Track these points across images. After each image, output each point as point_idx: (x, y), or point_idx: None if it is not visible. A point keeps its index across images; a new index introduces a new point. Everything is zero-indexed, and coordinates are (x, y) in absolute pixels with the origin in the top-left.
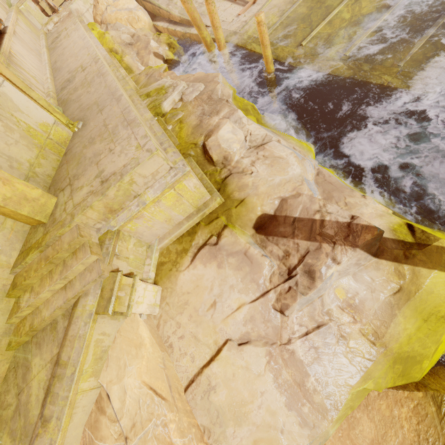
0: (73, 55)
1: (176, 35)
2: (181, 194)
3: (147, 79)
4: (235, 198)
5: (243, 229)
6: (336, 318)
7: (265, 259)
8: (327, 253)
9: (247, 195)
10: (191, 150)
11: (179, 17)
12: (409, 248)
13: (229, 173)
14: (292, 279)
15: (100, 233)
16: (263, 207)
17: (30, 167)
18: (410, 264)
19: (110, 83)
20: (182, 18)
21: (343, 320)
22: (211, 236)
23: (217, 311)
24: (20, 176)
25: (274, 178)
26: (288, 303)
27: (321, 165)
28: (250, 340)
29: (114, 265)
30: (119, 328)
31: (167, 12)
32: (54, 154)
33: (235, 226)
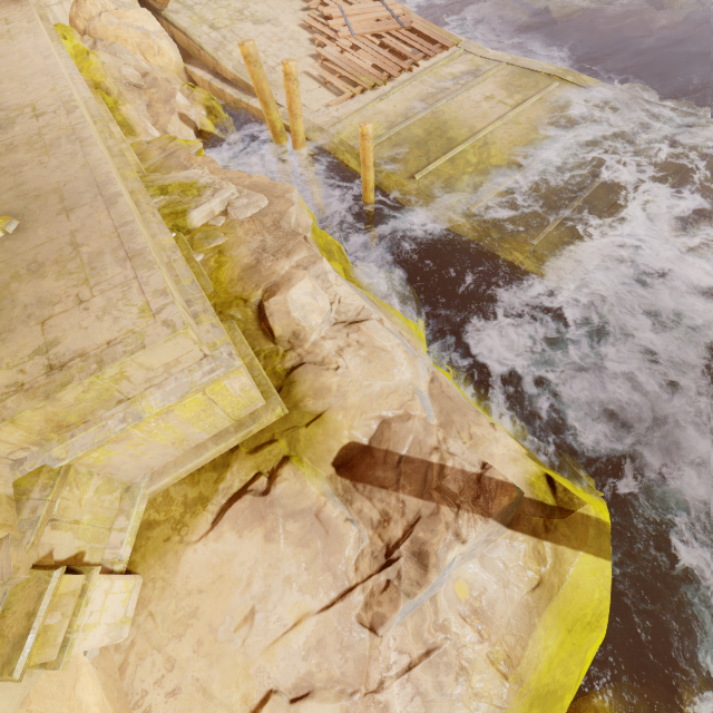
0: (16, 78)
1: (224, 97)
2: (215, 399)
3: (162, 157)
4: (307, 409)
5: (316, 466)
6: (455, 634)
7: (350, 527)
8: (448, 523)
9: (328, 406)
10: (236, 309)
11: (233, 75)
12: (550, 515)
13: (300, 361)
14: (392, 566)
15: (21, 472)
16: (352, 431)
17: None
18: (552, 541)
19: (96, 162)
20: (238, 77)
21: (465, 638)
22: (258, 474)
23: (256, 631)
24: None
25: (373, 383)
26: (384, 613)
27: (432, 358)
28: (313, 688)
29: (43, 546)
30: (29, 693)
31: (213, 58)
32: None
33: (302, 459)
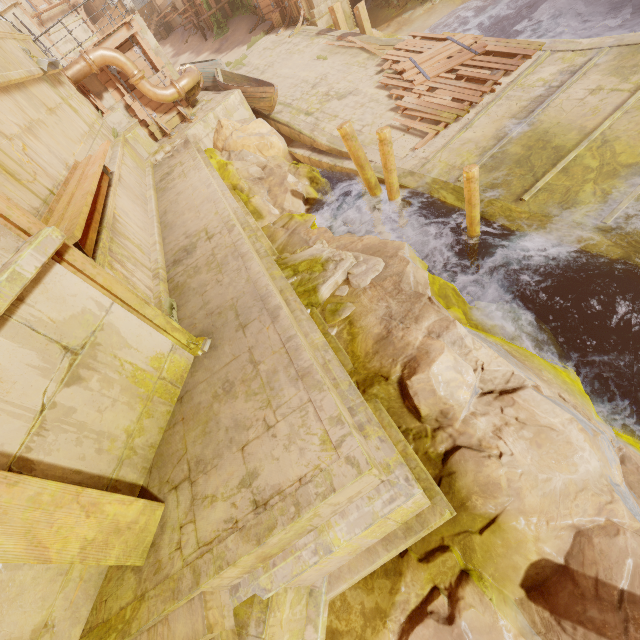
0: (192, 209)
1: (321, 166)
2: (389, 516)
3: (287, 236)
4: (477, 511)
5: (500, 586)
6: None
7: None
8: None
9: (501, 507)
10: (379, 388)
11: (328, 146)
12: None
13: (452, 443)
14: None
15: (237, 599)
16: (539, 544)
17: (127, 440)
18: None
19: (256, 275)
20: (332, 147)
21: None
22: (434, 589)
23: None
24: (110, 462)
25: (551, 476)
26: None
27: (595, 410)
28: None
29: None
30: None
31: (310, 138)
32: (164, 403)
33: (482, 574)
